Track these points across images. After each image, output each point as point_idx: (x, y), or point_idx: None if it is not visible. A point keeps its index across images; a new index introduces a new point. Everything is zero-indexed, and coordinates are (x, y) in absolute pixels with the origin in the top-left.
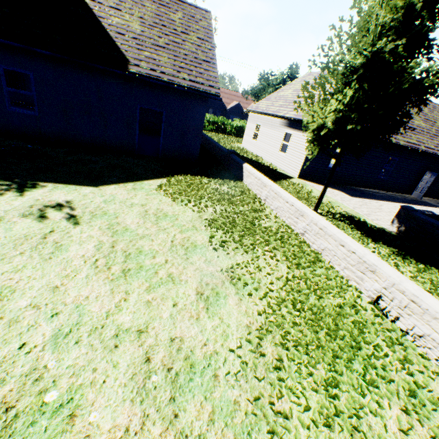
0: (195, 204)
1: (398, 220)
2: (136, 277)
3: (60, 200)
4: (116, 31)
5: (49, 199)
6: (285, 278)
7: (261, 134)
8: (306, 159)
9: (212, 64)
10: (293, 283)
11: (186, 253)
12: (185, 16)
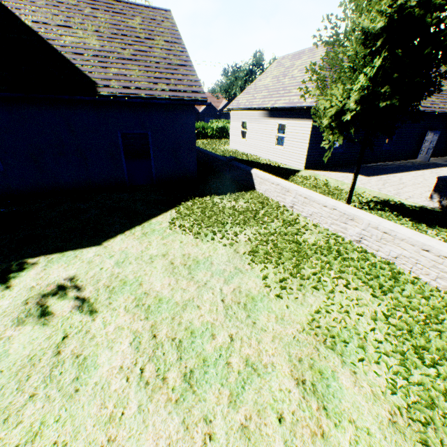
0: (222, 236)
1: (437, 194)
2: (206, 382)
3: (60, 280)
4: (73, 52)
5: (46, 282)
6: (382, 315)
7: (250, 131)
8: (309, 148)
9: (188, 67)
10: (394, 319)
11: (248, 314)
12: (144, 20)
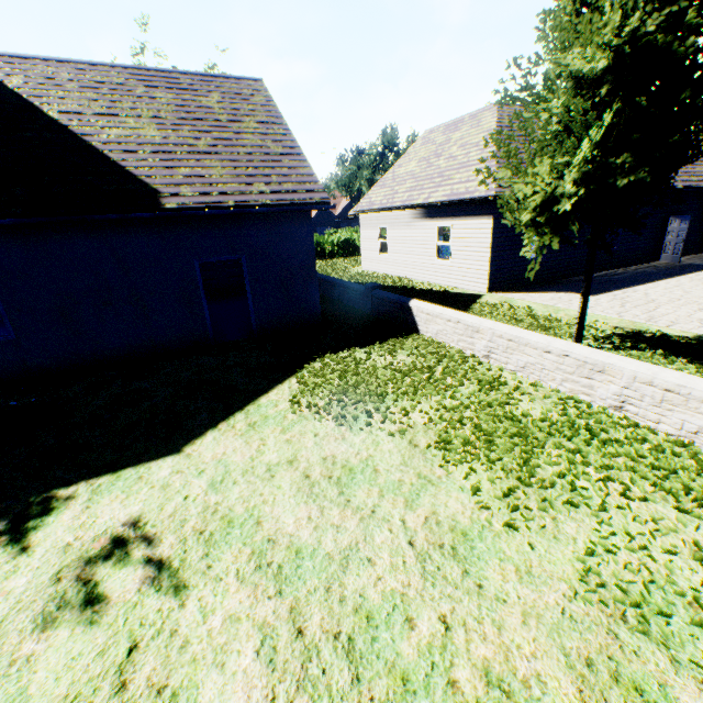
0: (383, 417)
1: None
2: None
3: (116, 526)
4: (121, 150)
5: (92, 532)
6: None
7: (393, 241)
8: (492, 259)
9: (296, 155)
10: None
11: (463, 569)
12: (225, 95)
